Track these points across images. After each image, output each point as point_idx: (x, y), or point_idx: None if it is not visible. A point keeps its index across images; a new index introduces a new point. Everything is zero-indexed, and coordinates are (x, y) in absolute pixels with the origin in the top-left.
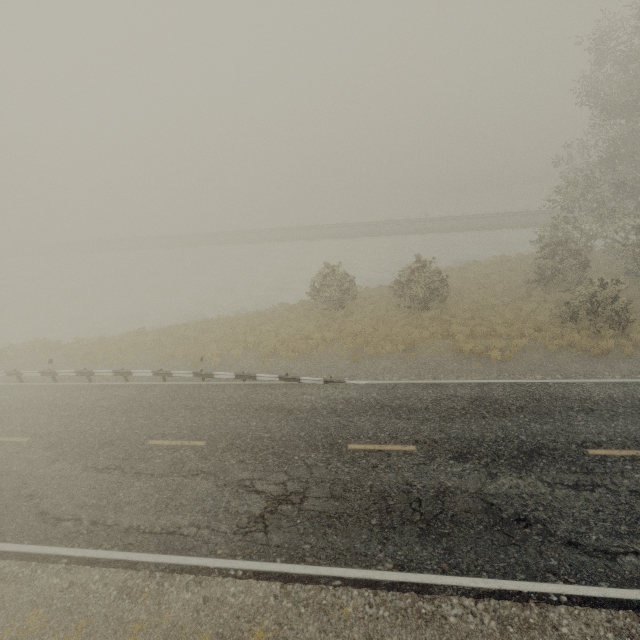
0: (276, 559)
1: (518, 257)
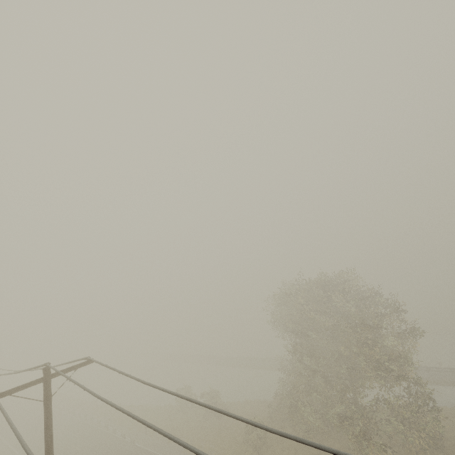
0: None
1: None
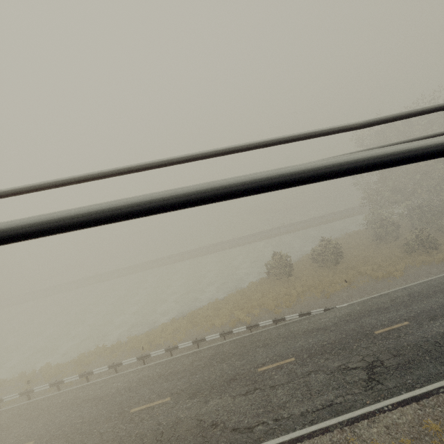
0: (401, 392)
1: (354, 232)
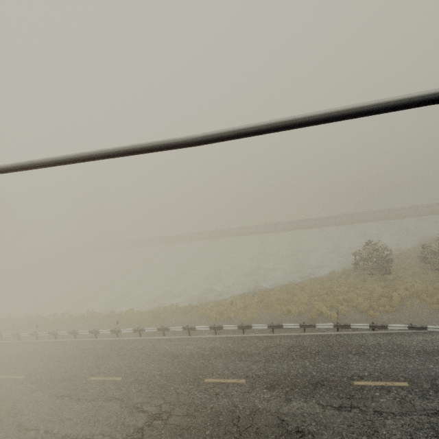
0: None
1: None
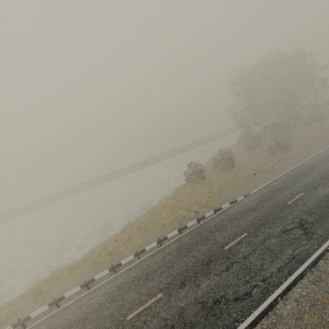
0: None
1: (230, 146)
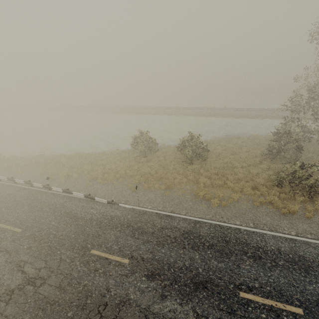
0: None
1: (266, 137)
